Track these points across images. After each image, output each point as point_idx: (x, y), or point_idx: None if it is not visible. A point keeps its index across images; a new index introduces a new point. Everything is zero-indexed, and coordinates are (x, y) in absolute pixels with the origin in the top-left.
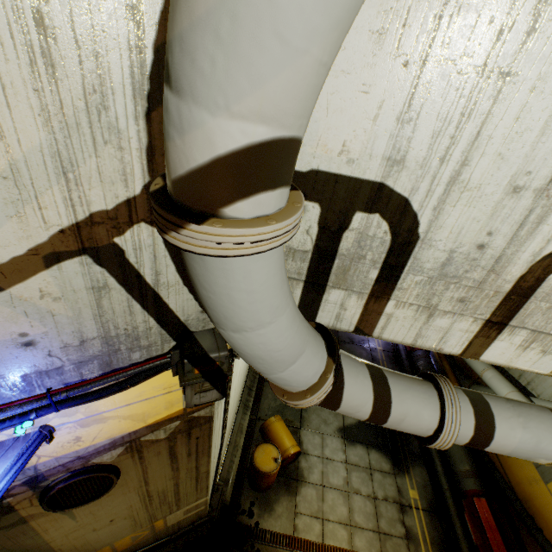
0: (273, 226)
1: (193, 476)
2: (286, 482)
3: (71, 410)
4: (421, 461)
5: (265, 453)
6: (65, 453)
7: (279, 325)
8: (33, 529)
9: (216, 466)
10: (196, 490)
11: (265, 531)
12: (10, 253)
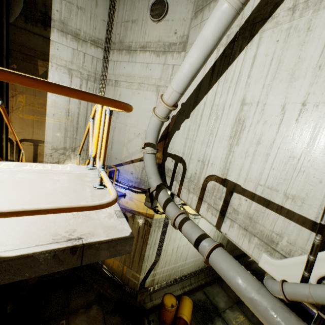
0: (147, 150)
1: (140, 252)
2: None
3: (130, 193)
4: None
5: (170, 298)
6: (124, 204)
7: (149, 168)
8: None
9: (149, 268)
10: (138, 263)
11: None
12: (137, 158)
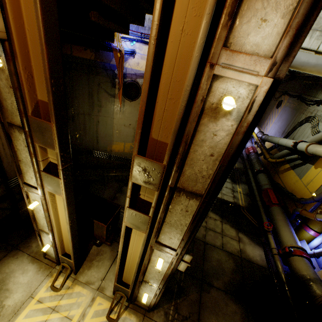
0: None
1: None
2: None
3: (141, 48)
4: (245, 184)
5: None
6: (133, 68)
7: None
8: (114, 104)
9: None
10: None
11: None
12: None
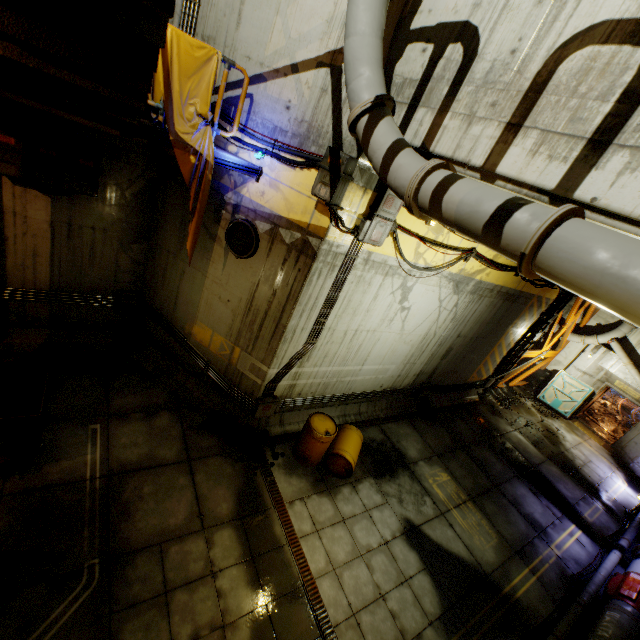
0: None
1: (276, 320)
2: (318, 479)
3: (274, 167)
4: None
5: (324, 421)
6: (254, 200)
7: (363, 41)
8: (212, 252)
9: (290, 359)
10: (269, 344)
11: (271, 474)
12: (310, 56)
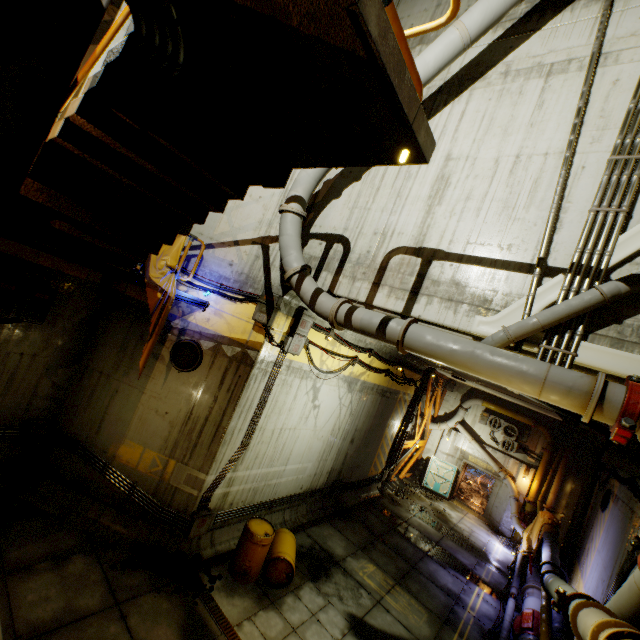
0: (294, 207)
1: (217, 423)
2: (261, 594)
3: (219, 301)
4: None
5: (262, 524)
6: (200, 324)
7: (291, 238)
8: (153, 369)
9: (227, 463)
10: (208, 449)
11: (213, 599)
12: (248, 238)
